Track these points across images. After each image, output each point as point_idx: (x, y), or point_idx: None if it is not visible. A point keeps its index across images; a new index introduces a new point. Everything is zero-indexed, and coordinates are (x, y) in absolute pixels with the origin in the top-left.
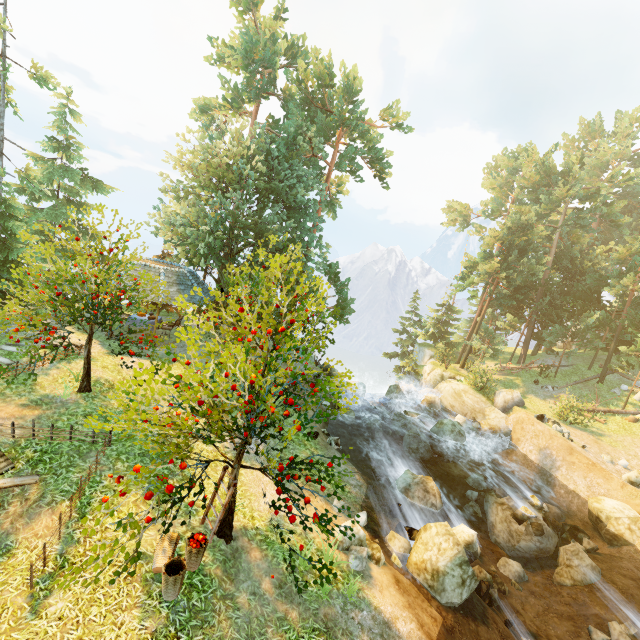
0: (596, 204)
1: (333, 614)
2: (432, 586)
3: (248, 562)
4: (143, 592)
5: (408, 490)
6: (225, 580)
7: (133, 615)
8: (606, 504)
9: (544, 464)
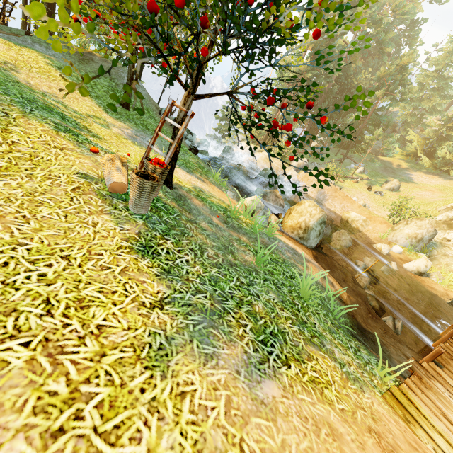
0: (379, 29)
1: (266, 242)
2: (302, 237)
3: (194, 205)
4: (105, 204)
5: (265, 196)
6: (183, 211)
7: (104, 219)
8: (352, 214)
9: (319, 198)
